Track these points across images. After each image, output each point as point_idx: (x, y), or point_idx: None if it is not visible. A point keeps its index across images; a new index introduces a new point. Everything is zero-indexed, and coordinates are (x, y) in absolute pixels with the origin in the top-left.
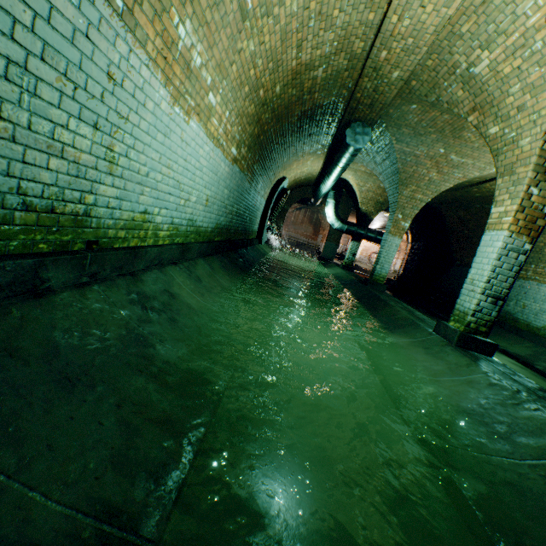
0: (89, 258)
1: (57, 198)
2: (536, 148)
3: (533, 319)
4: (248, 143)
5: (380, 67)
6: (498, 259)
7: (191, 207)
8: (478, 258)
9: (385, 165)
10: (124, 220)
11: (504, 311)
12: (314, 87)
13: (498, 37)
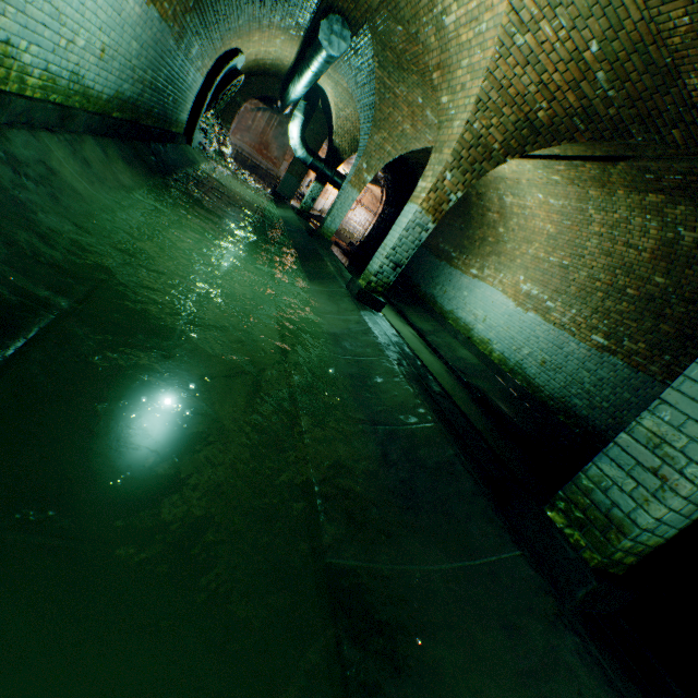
0: None
1: None
2: (459, 135)
3: (447, 304)
4: None
5: None
6: (407, 231)
7: (77, 55)
8: (396, 227)
9: (365, 93)
10: None
11: (431, 294)
12: None
13: None
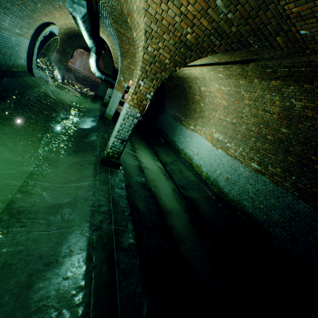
0: None
1: None
2: (141, 56)
3: (180, 145)
4: None
5: None
6: (124, 120)
7: None
8: (119, 117)
9: (114, 38)
10: None
11: (173, 140)
12: None
13: None
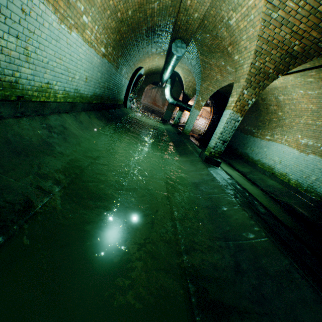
0: (19, 105)
1: (1, 73)
2: (248, 71)
3: (255, 156)
4: (113, 45)
5: (188, 9)
6: (227, 123)
7: (76, 82)
8: (220, 123)
9: (195, 68)
10: (36, 87)
11: (245, 152)
12: (153, 14)
13: (239, 7)
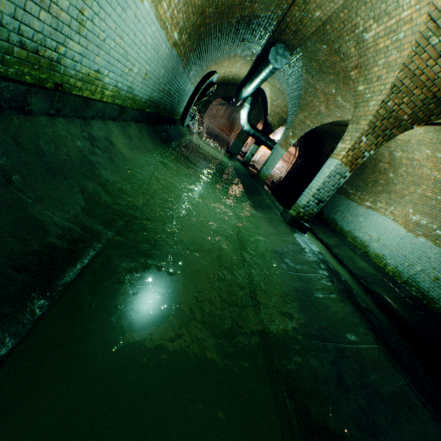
0: (57, 97)
1: (41, 43)
2: (375, 111)
3: (345, 226)
4: (189, 32)
5: (309, 3)
6: (329, 178)
7: (132, 77)
8: (319, 175)
9: (293, 89)
10: (82, 74)
11: (332, 218)
12: None
13: (385, 16)
